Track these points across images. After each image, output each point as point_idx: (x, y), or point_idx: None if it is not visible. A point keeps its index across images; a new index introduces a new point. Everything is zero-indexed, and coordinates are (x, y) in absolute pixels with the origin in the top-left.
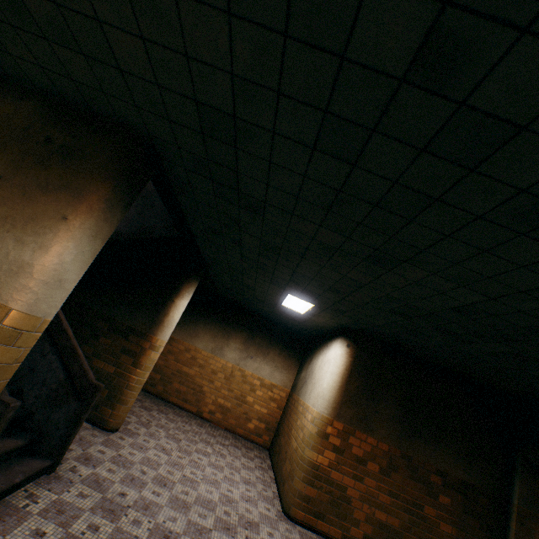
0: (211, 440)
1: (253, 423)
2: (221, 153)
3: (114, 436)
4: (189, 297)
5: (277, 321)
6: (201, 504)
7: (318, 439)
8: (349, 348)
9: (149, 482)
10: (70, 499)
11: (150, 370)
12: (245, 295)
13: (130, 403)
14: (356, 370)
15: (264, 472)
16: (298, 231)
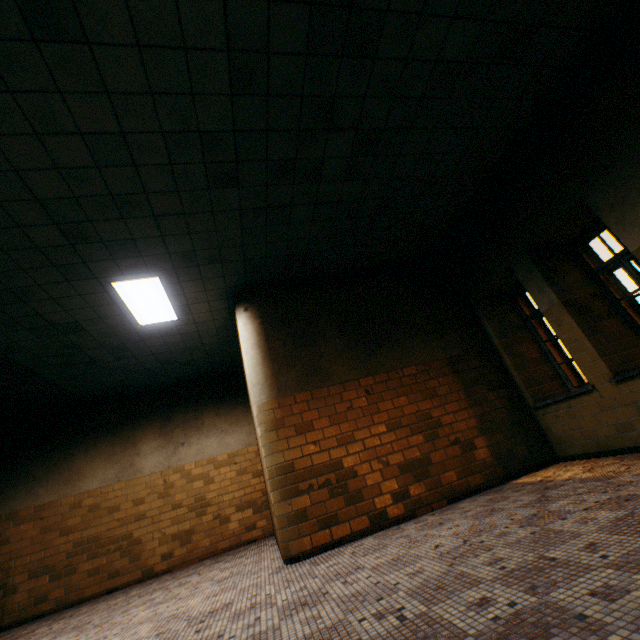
0: (167, 583)
1: (234, 520)
2: None
3: None
4: None
5: (188, 377)
6: None
7: (273, 434)
8: (249, 310)
9: None
10: None
11: None
12: (95, 357)
13: None
14: (272, 328)
15: (260, 554)
16: None
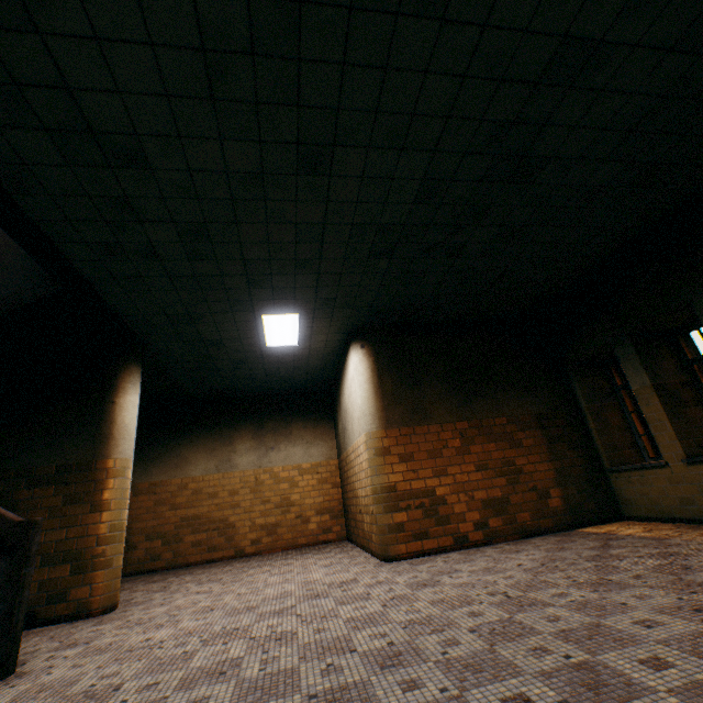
0: (267, 562)
1: (313, 522)
2: (27, 58)
3: (111, 615)
4: (136, 390)
5: (282, 389)
6: (273, 598)
7: (380, 459)
8: (365, 348)
9: (187, 617)
10: (56, 678)
11: (125, 507)
12: (219, 366)
13: (115, 563)
14: (383, 366)
15: (348, 553)
16: (204, 169)
